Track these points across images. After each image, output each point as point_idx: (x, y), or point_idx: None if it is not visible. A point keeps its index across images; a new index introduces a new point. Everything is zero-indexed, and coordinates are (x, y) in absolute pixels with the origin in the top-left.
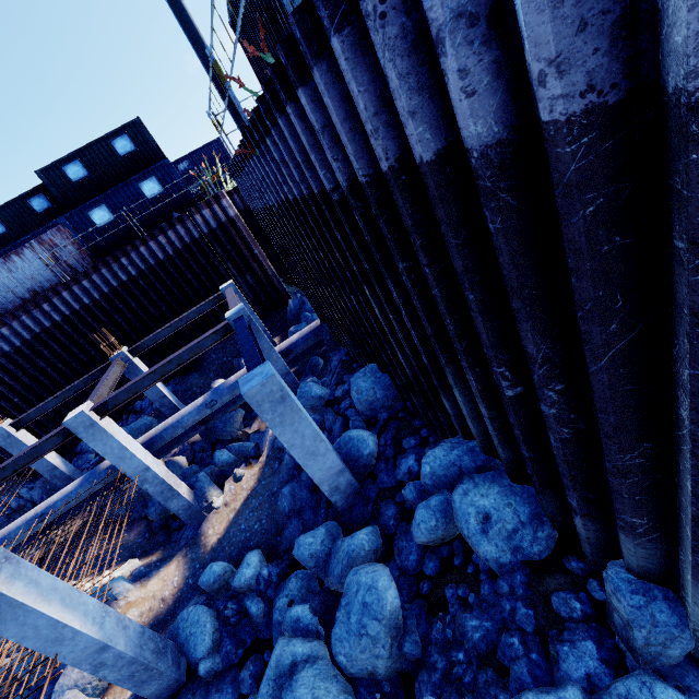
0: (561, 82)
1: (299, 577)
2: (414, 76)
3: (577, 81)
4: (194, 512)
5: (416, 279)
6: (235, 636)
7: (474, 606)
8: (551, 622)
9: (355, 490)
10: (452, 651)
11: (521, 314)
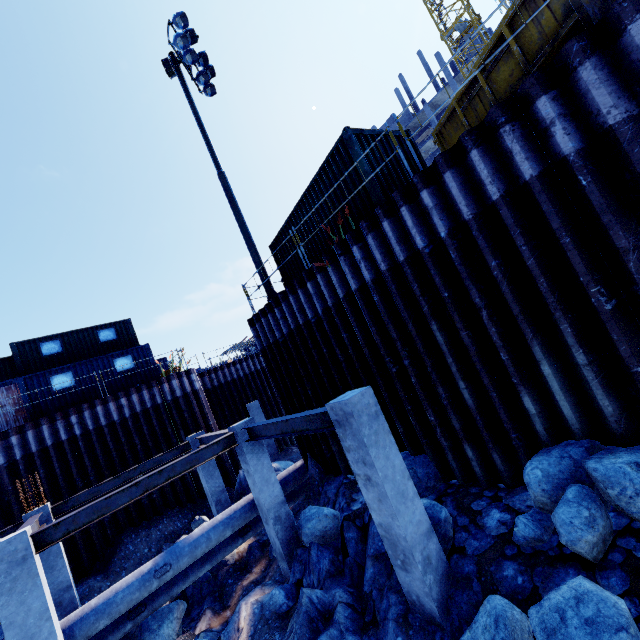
0: (617, 110)
1: None
2: (527, 147)
3: (622, 110)
4: None
5: (505, 270)
6: None
7: None
8: None
9: (446, 571)
10: None
11: (612, 222)
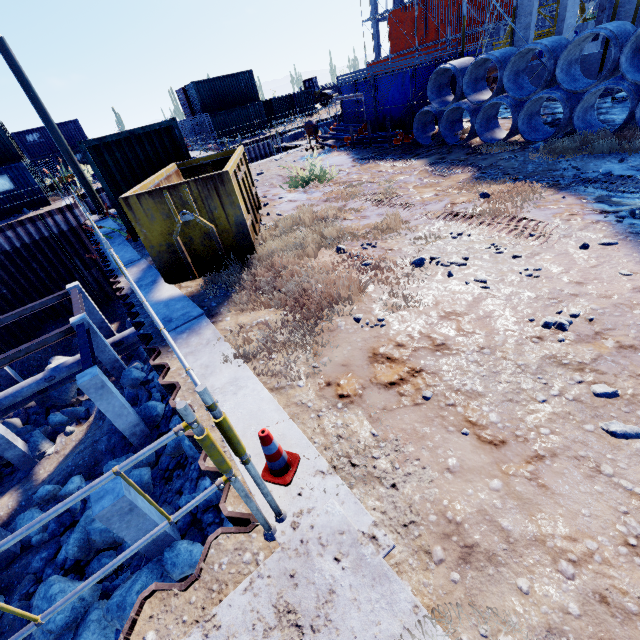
0: None
1: None
2: None
3: None
4: (28, 460)
5: None
6: (59, 522)
7: (181, 476)
8: (202, 475)
9: (146, 435)
10: (168, 494)
11: None
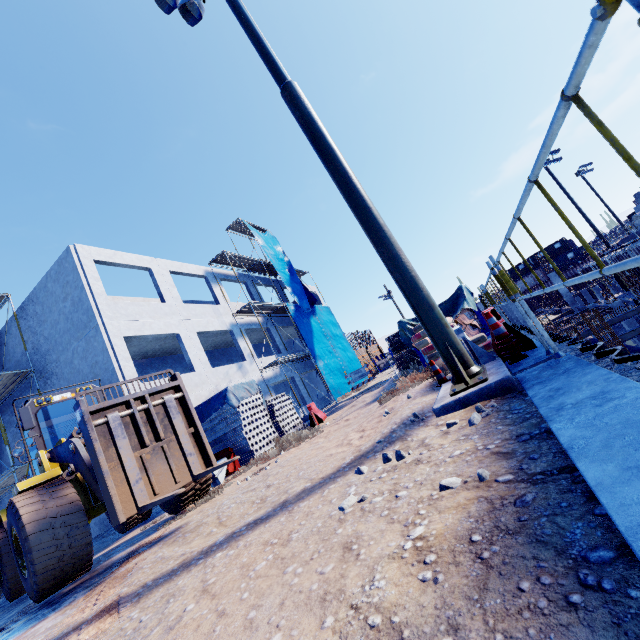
0: None
1: None
2: None
3: None
4: None
5: None
6: None
7: None
8: None
9: None
10: None
11: None
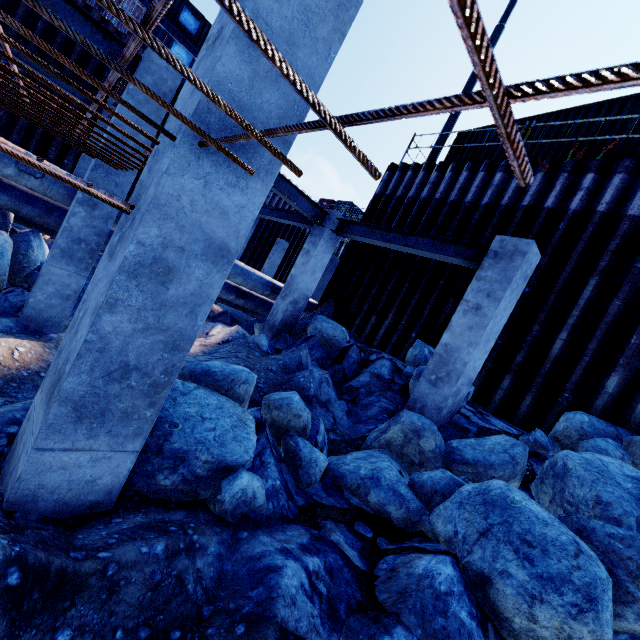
0: None
1: (390, 455)
2: None
3: None
4: (59, 310)
5: None
6: (282, 474)
7: None
8: None
9: (453, 413)
10: None
11: None
